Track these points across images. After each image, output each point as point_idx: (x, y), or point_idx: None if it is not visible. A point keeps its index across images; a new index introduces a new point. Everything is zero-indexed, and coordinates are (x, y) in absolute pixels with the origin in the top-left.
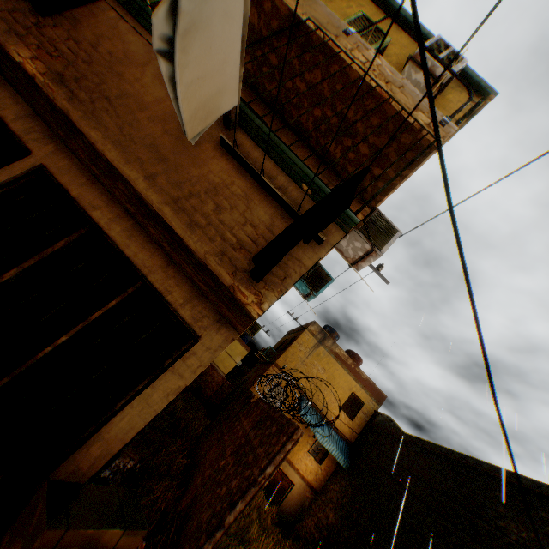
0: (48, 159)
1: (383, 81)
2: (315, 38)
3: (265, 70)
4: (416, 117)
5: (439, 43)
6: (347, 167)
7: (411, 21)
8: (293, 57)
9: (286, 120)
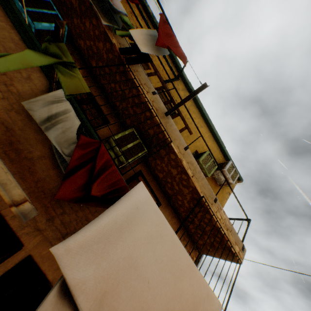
0: (34, 250)
1: (226, 228)
2: (203, 202)
3: (169, 184)
4: (235, 248)
5: (231, 165)
6: (195, 236)
7: (219, 140)
8: (188, 196)
9: (171, 202)
